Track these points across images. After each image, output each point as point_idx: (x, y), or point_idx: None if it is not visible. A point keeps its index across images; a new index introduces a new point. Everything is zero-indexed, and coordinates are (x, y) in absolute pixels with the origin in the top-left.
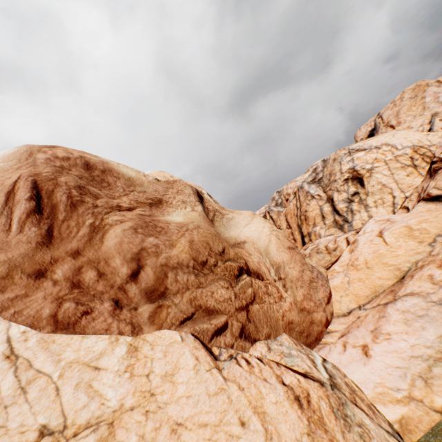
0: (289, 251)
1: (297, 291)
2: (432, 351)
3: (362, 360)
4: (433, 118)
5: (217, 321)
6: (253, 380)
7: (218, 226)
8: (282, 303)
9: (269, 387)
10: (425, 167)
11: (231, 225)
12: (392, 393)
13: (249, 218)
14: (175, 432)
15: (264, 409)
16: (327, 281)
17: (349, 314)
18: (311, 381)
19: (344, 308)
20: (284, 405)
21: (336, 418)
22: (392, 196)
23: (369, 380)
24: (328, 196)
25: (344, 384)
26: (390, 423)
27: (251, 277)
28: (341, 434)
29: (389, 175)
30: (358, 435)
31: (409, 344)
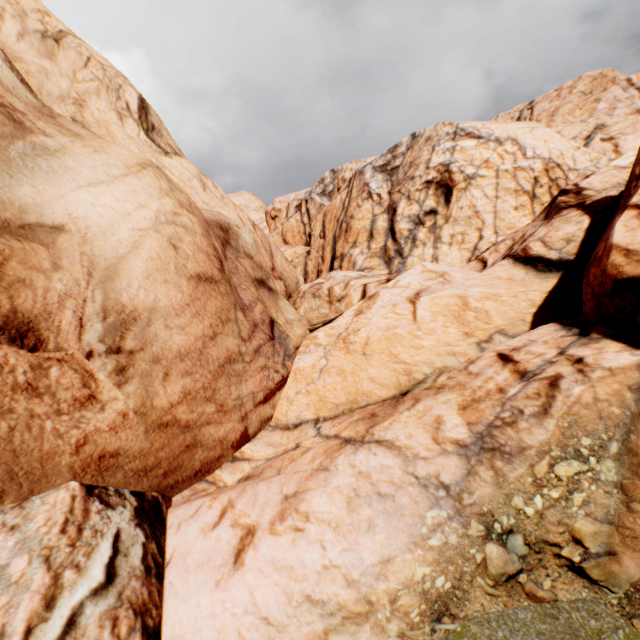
0: (192, 286)
1: (165, 385)
2: (352, 597)
3: (220, 571)
4: (595, 132)
5: None
6: None
7: None
8: (87, 415)
9: None
10: (545, 204)
11: (36, 169)
12: None
13: (118, 170)
14: None
15: None
16: (292, 357)
17: (295, 428)
18: None
19: (293, 415)
20: None
21: None
22: (480, 235)
23: (195, 637)
24: (392, 202)
25: None
26: None
27: None
28: None
29: (492, 197)
30: None
31: (324, 560)
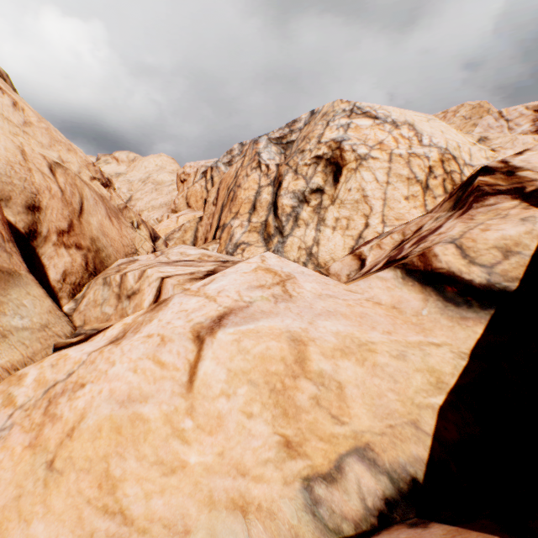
0: None
1: None
2: None
3: None
4: (479, 143)
5: None
6: None
7: None
8: None
9: None
10: (438, 197)
11: None
12: None
13: None
14: None
15: None
16: None
17: None
18: None
19: None
20: None
21: None
22: (366, 223)
23: None
24: (278, 174)
25: None
26: None
27: None
28: None
29: (383, 182)
30: None
31: None
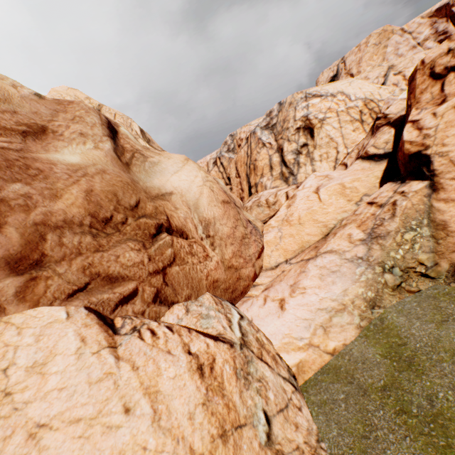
0: (222, 206)
1: (226, 249)
2: (336, 304)
3: (277, 314)
4: (389, 71)
5: (123, 289)
6: (154, 354)
7: (137, 172)
8: (207, 263)
9: (171, 360)
10: (370, 124)
11: (156, 172)
12: (296, 342)
13: (180, 164)
14: (33, 437)
15: (158, 387)
16: (262, 236)
17: (276, 268)
18: (221, 344)
19: (273, 262)
20: (184, 378)
21: (238, 380)
22: (337, 151)
23: (280, 331)
24: (279, 145)
25: (255, 340)
26: (289, 368)
27: (173, 236)
28: (239, 394)
29: (338, 128)
30: (255, 391)
31: (319, 297)
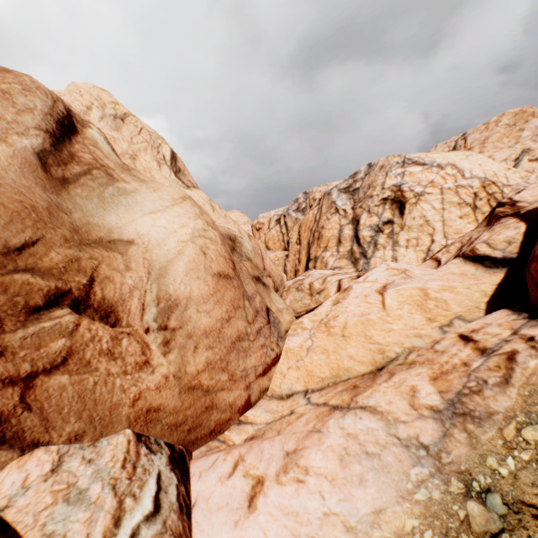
0: (215, 281)
1: (195, 355)
2: None
3: (237, 513)
4: (522, 155)
5: None
6: None
7: (81, 197)
8: (143, 375)
9: None
10: (486, 213)
11: (119, 204)
12: None
13: (168, 202)
14: None
15: None
16: (283, 338)
17: (288, 398)
18: None
19: (285, 386)
20: None
21: None
22: (431, 239)
23: None
24: (355, 215)
25: None
26: None
27: (84, 316)
28: None
29: (439, 209)
30: None
31: (324, 508)
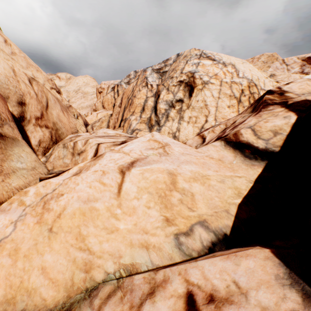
0: None
1: None
2: None
3: None
4: (270, 77)
5: None
6: None
7: None
8: None
9: None
10: (245, 107)
11: None
12: None
13: None
14: None
15: None
16: None
17: None
18: None
19: None
20: None
21: None
22: (206, 120)
23: None
24: (158, 90)
25: None
26: None
27: None
28: None
29: (216, 97)
30: None
31: None
